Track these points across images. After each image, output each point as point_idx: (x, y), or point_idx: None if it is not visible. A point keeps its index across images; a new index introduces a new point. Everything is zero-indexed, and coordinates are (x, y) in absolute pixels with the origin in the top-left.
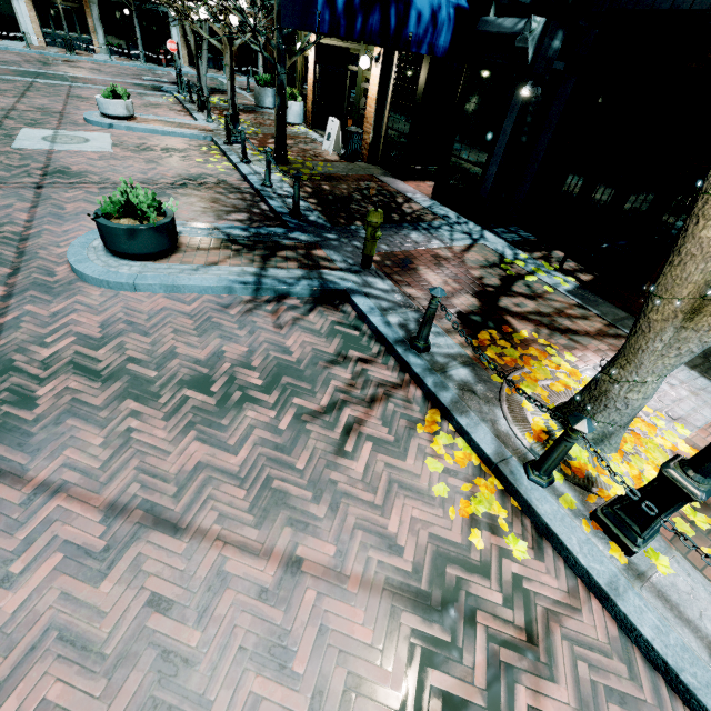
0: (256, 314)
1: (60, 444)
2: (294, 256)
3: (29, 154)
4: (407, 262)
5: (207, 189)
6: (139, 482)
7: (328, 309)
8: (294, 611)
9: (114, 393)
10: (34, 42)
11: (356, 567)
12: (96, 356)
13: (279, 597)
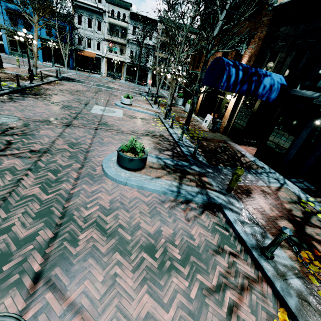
0: (176, 209)
1: (83, 275)
2: (194, 178)
3: (95, 115)
4: (248, 192)
5: (156, 138)
6: (116, 318)
7: (210, 213)
8: None
9: (111, 246)
10: (103, 75)
11: None
12: (106, 219)
13: None
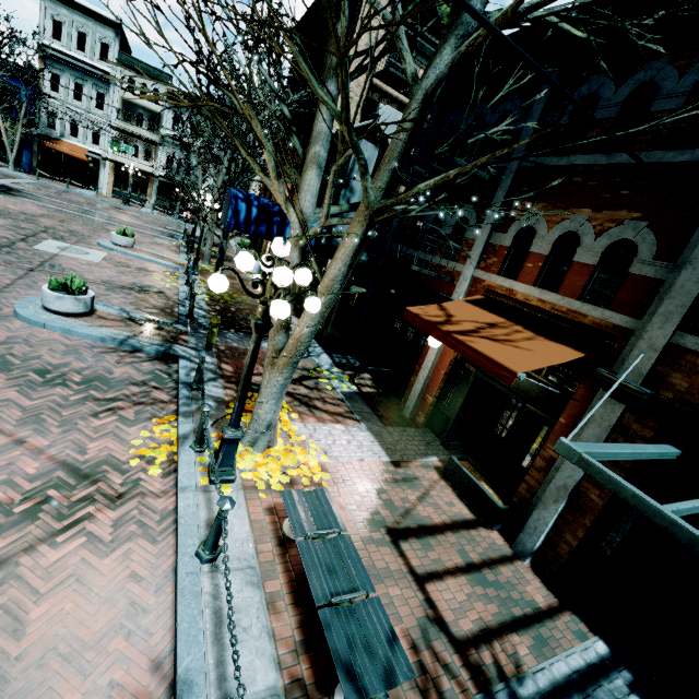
0: (110, 354)
1: None
2: (165, 335)
3: (40, 253)
4: (242, 354)
5: (146, 293)
6: None
7: (161, 363)
8: (3, 455)
9: None
10: (104, 194)
11: (53, 452)
12: None
13: (1, 449)
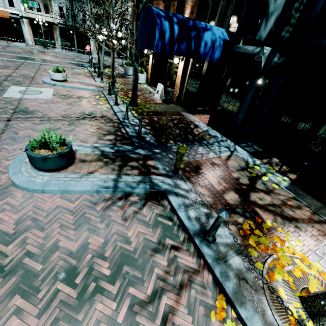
0: (111, 209)
1: None
2: (137, 165)
3: (9, 101)
4: (197, 168)
5: (95, 120)
6: None
7: (154, 203)
8: None
9: (9, 289)
10: (30, 43)
11: None
12: (5, 251)
13: None
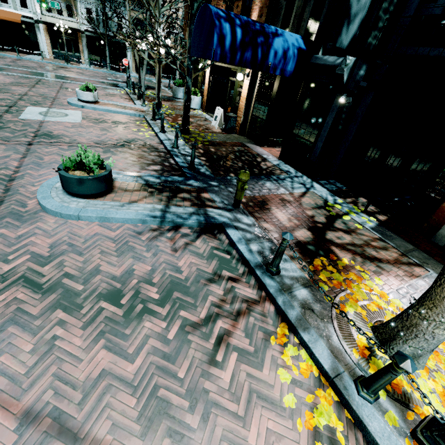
0: (159, 240)
1: None
2: (189, 197)
3: (28, 123)
4: (263, 203)
5: (137, 148)
6: (53, 389)
7: (209, 237)
8: None
9: (49, 304)
10: (47, 56)
11: None
12: (42, 271)
13: None
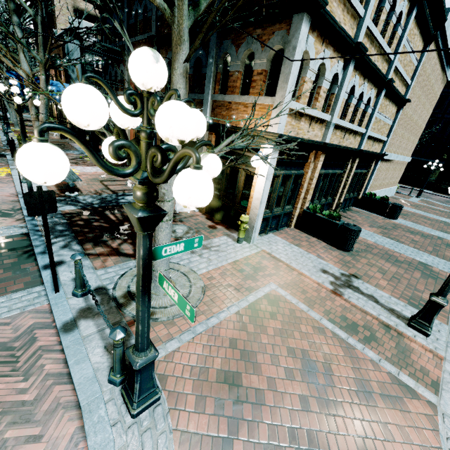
0: None
1: None
2: None
3: None
4: None
5: None
6: None
7: None
8: None
9: None
10: None
11: None
12: None
13: None
